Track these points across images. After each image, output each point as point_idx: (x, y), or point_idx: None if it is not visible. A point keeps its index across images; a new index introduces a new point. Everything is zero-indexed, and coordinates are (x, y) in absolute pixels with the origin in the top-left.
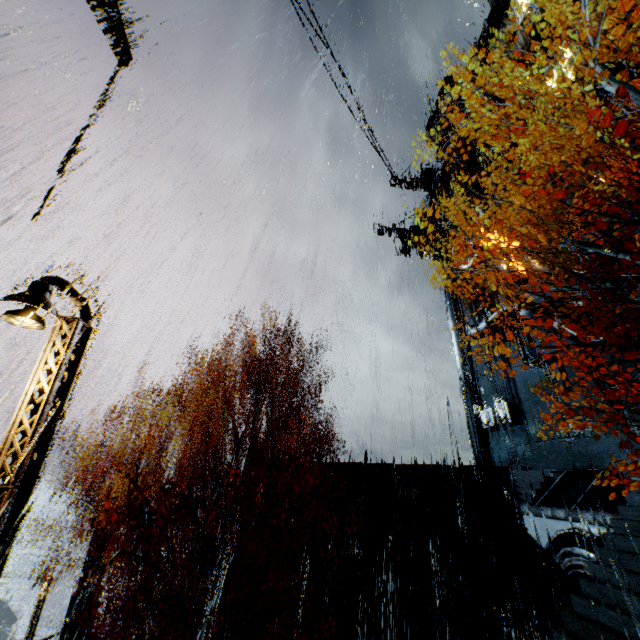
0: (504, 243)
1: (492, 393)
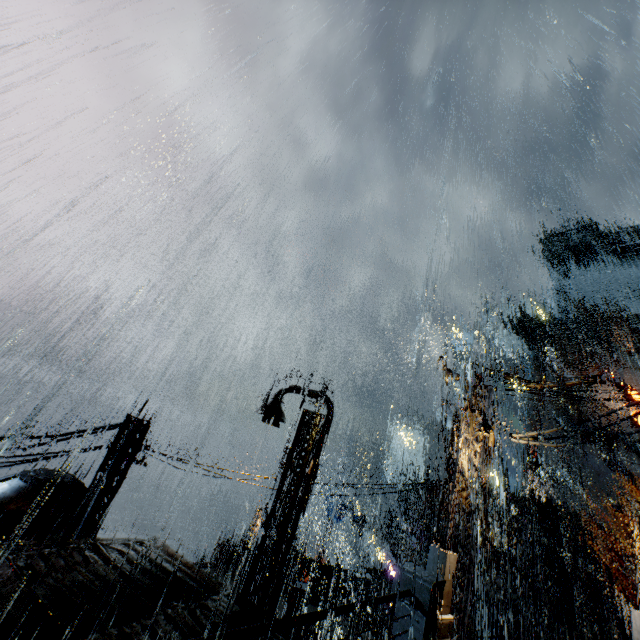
0: (636, 399)
1: (557, 464)
